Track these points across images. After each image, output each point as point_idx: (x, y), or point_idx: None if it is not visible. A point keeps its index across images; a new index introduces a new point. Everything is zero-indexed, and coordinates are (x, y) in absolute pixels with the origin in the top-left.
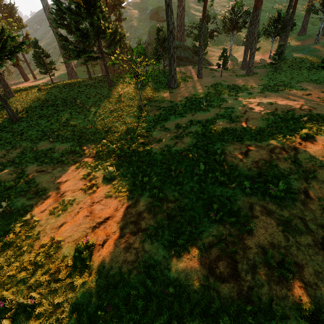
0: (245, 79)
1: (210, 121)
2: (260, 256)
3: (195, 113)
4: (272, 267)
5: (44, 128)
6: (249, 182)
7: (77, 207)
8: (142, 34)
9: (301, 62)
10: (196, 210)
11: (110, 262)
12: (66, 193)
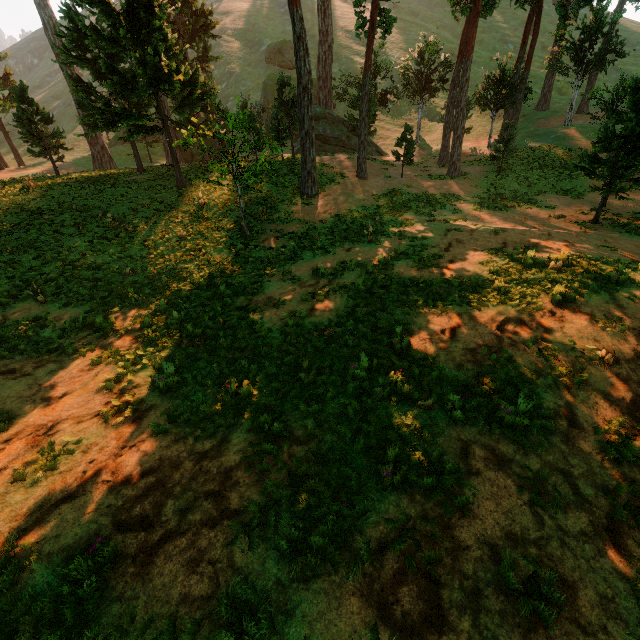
0: (447, 184)
1: (381, 263)
2: (489, 568)
3: (353, 247)
4: (513, 592)
5: (27, 272)
6: (461, 396)
7: (84, 459)
8: (251, 90)
9: (544, 157)
10: (351, 461)
11: (150, 603)
12: (59, 426)
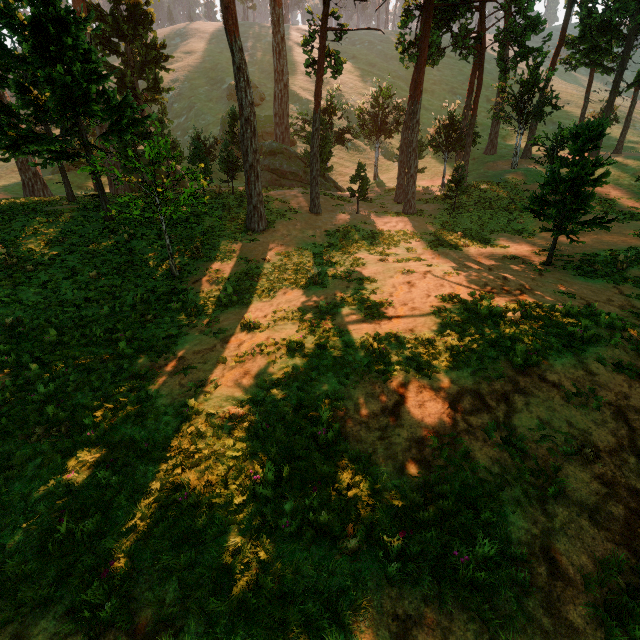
0: (402, 221)
1: (323, 312)
2: None
3: (296, 290)
4: None
5: None
6: (397, 535)
7: None
8: (211, 124)
9: (495, 197)
10: None
11: None
12: None
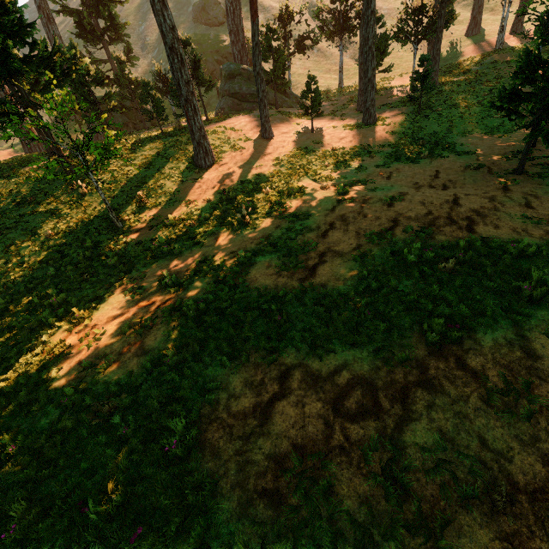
0: (360, 134)
1: (240, 263)
2: None
3: (226, 234)
4: None
5: None
6: None
7: None
8: None
9: (470, 89)
10: None
11: None
12: None
